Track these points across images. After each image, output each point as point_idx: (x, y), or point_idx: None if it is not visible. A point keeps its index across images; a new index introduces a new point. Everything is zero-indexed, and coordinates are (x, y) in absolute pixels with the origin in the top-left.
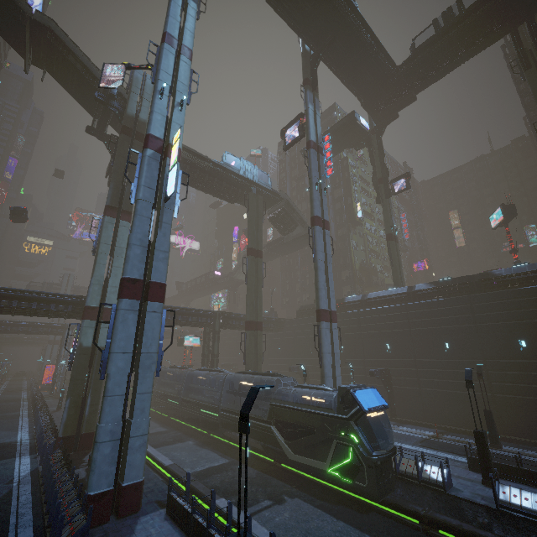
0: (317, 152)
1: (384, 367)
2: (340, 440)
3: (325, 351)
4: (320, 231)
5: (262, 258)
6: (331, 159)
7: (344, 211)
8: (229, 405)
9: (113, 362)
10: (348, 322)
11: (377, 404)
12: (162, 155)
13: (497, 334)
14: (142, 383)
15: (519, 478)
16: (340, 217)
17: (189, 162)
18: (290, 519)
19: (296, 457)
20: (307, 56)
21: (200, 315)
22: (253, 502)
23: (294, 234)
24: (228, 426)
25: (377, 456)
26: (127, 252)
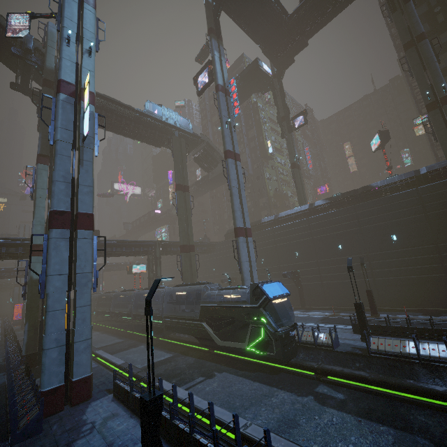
0: (225, 94)
1: (295, 269)
2: (253, 323)
3: (243, 260)
4: (232, 162)
5: (189, 192)
6: (237, 100)
7: (257, 148)
8: (170, 313)
9: (50, 283)
10: (265, 238)
11: (281, 293)
12: (76, 100)
13: (375, 233)
14: (80, 298)
15: (384, 331)
16: (255, 154)
17: (114, 111)
18: (218, 387)
19: (223, 343)
20: (210, 7)
21: (142, 245)
22: (190, 380)
23: (217, 171)
24: (171, 329)
25: (282, 331)
26: (51, 189)
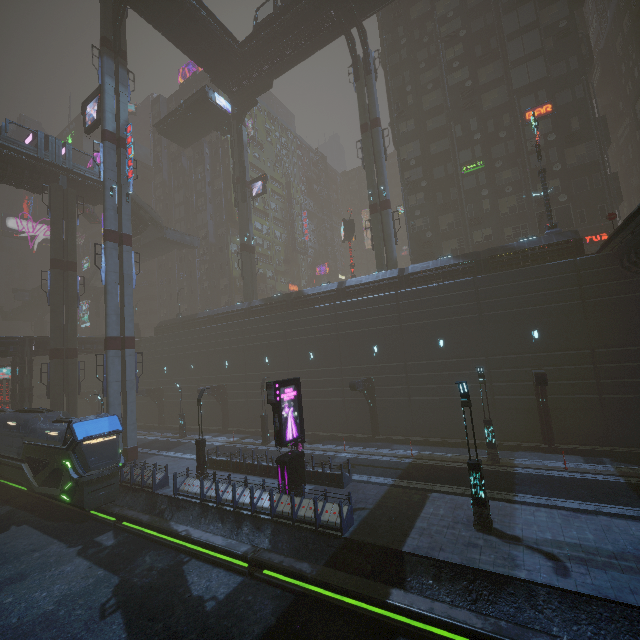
0: (119, 145)
1: (224, 382)
2: (61, 468)
3: (111, 381)
4: (113, 247)
5: (75, 272)
6: (131, 158)
7: (223, 207)
8: None
9: None
10: (197, 340)
11: (105, 431)
12: None
13: (298, 348)
14: None
15: (197, 471)
16: (220, 215)
17: None
18: None
19: (39, 489)
20: (107, 2)
21: None
22: None
23: (150, 236)
24: None
25: (87, 476)
26: None
